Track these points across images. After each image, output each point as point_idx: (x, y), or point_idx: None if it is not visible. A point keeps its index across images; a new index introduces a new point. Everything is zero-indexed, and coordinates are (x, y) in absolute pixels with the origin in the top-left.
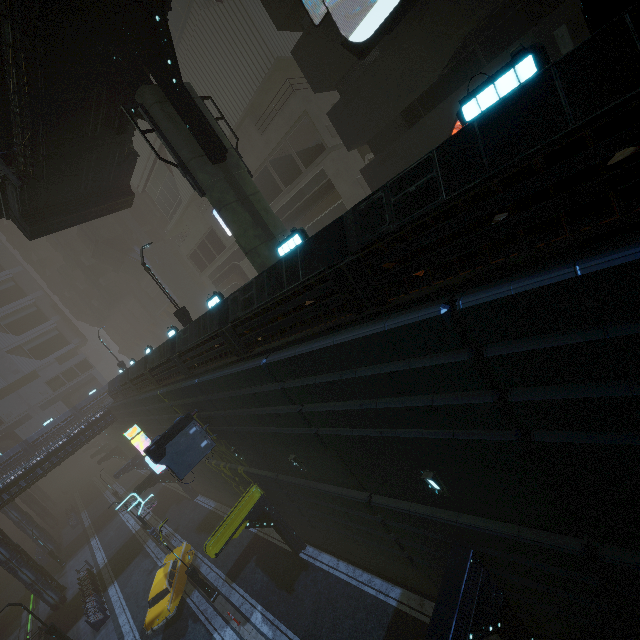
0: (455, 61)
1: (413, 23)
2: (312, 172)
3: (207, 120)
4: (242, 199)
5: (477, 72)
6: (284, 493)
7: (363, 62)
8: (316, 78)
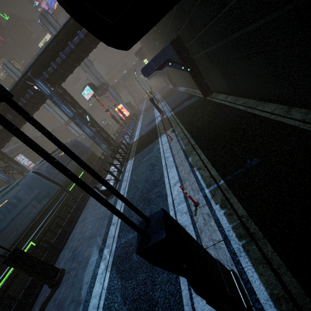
0: None
1: None
2: None
3: None
4: None
5: None
6: None
7: None
8: None
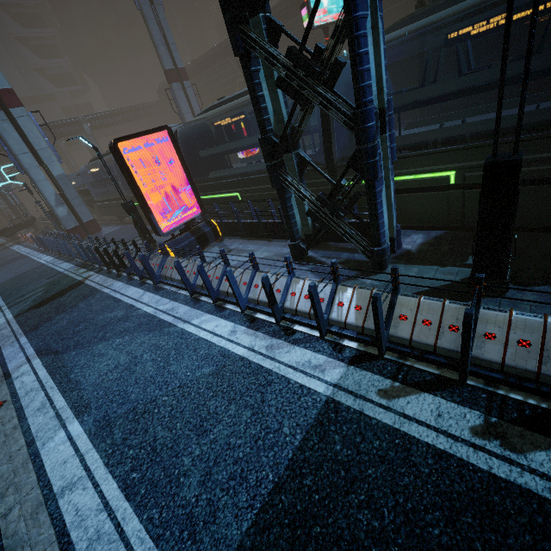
0: None
1: None
2: None
3: None
4: None
5: None
6: None
7: None
8: None
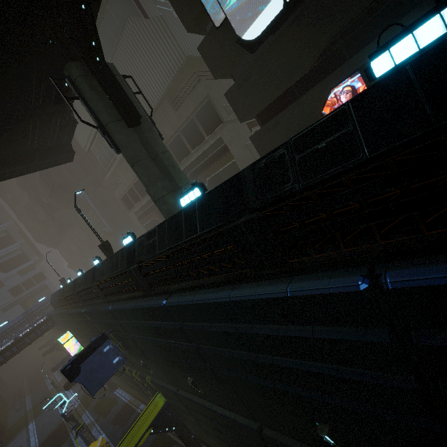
0: (324, 56)
1: (293, 25)
2: (212, 139)
3: (124, 91)
4: (153, 156)
5: (342, 64)
6: (184, 405)
7: (252, 57)
8: (216, 67)
